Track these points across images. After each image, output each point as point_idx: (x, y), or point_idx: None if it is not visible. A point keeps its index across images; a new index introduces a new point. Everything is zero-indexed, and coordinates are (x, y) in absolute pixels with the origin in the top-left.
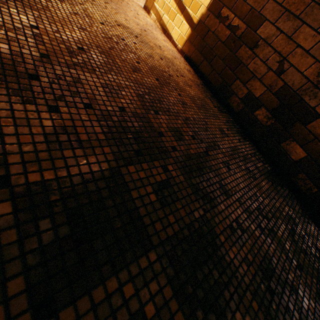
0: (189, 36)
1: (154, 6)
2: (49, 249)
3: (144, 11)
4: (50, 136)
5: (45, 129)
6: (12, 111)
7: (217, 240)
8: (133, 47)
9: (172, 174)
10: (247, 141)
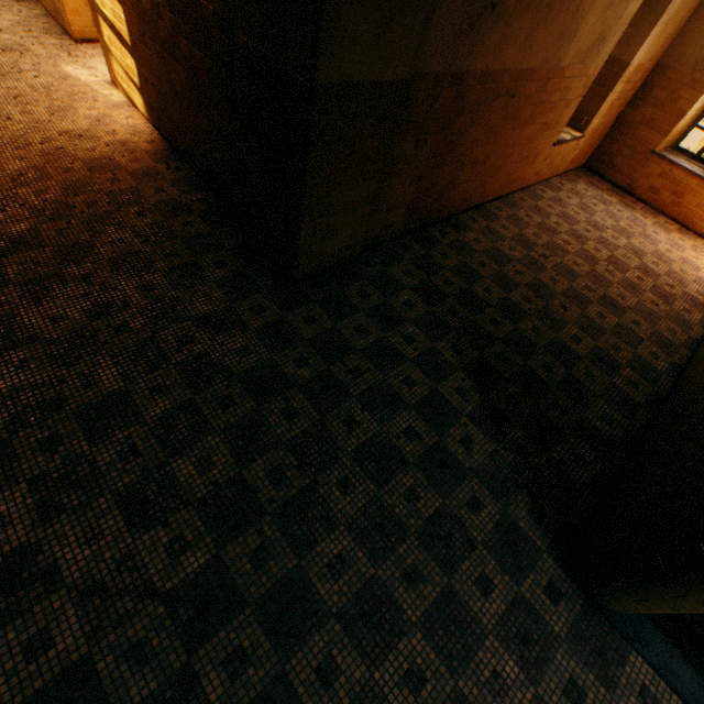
0: (144, 103)
1: (116, 78)
2: (5, 248)
3: (113, 87)
4: (4, 221)
5: (2, 219)
6: None
7: (95, 246)
8: (73, 151)
9: (75, 225)
10: (204, 190)
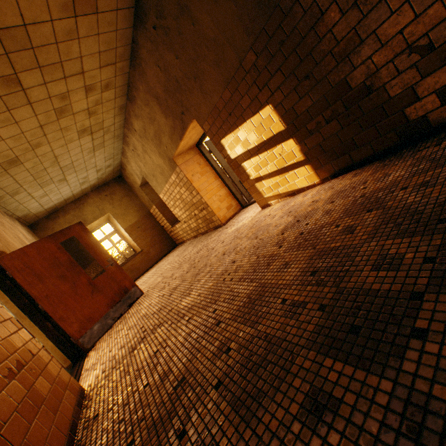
0: (312, 168)
1: (266, 198)
2: None
3: (265, 209)
4: None
5: None
6: (415, 377)
7: None
8: (312, 226)
9: None
10: None
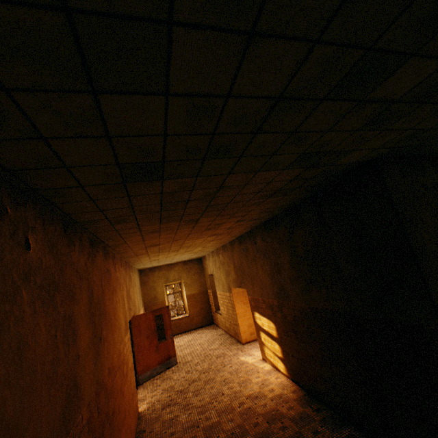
0: (285, 366)
1: (265, 356)
2: None
3: (263, 361)
4: None
5: None
6: None
7: None
8: (255, 407)
9: None
10: (345, 425)
